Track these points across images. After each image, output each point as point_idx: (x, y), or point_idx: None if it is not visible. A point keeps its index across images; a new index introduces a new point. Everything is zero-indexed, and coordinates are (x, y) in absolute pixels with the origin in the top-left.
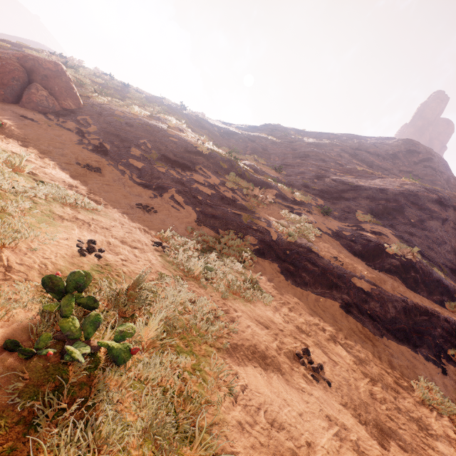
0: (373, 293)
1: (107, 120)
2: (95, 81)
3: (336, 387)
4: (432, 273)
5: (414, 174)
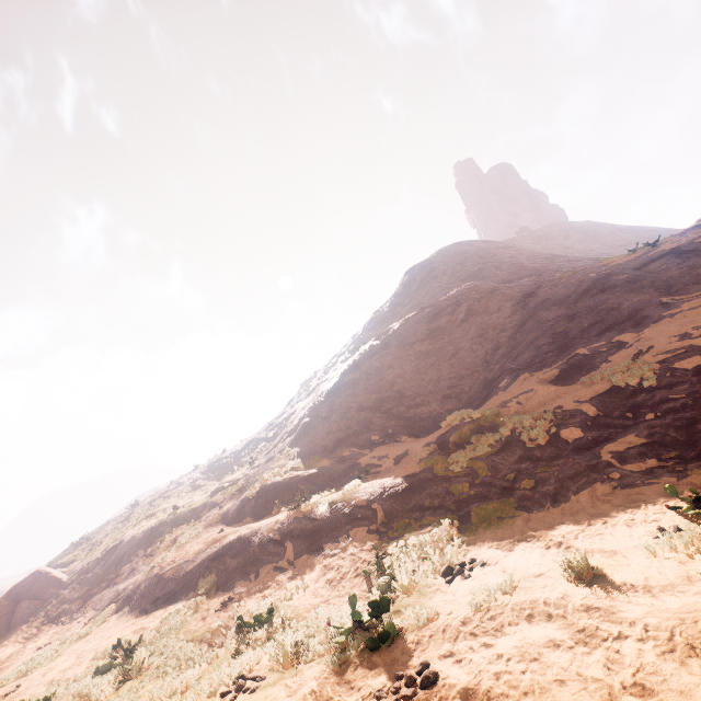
0: (175, 573)
1: (77, 578)
2: (104, 533)
3: (7, 698)
4: (274, 486)
5: (416, 305)
